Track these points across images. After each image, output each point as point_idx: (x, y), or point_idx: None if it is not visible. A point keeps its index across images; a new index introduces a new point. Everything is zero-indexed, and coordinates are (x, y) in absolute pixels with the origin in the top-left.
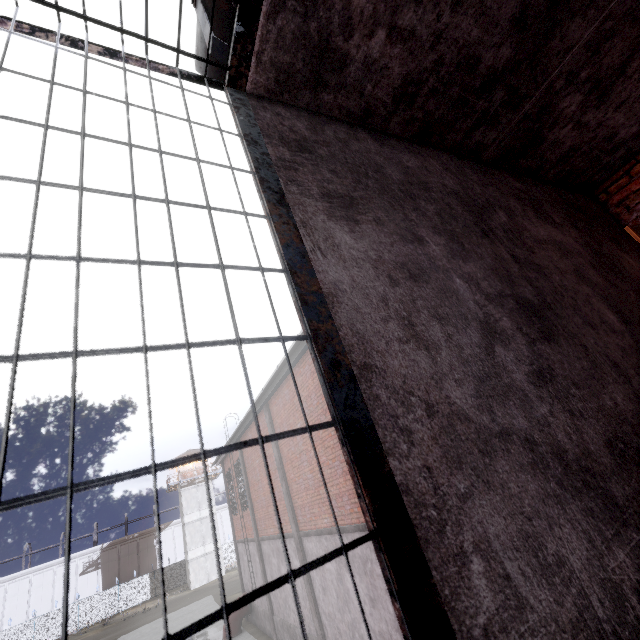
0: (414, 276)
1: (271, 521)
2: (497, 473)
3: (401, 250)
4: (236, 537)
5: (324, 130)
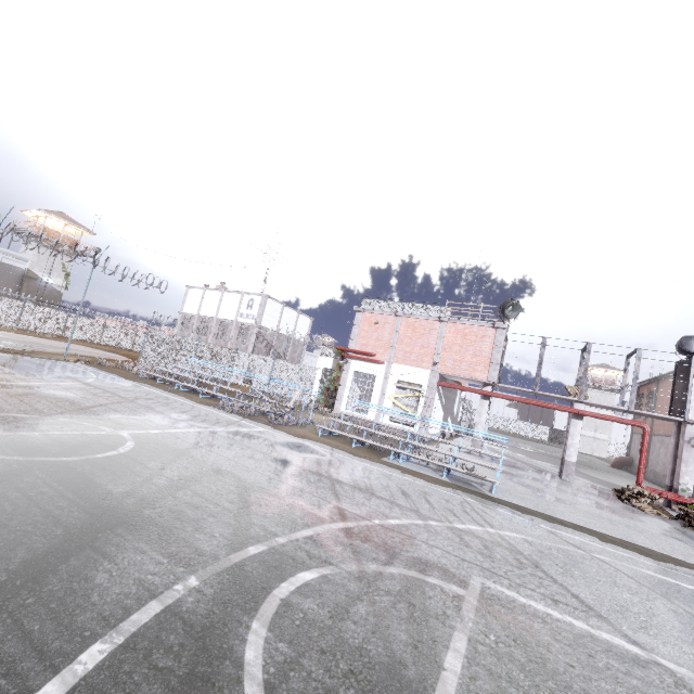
0: (687, 389)
1: (663, 427)
2: (682, 404)
3: (688, 386)
4: (633, 430)
5: (688, 368)
